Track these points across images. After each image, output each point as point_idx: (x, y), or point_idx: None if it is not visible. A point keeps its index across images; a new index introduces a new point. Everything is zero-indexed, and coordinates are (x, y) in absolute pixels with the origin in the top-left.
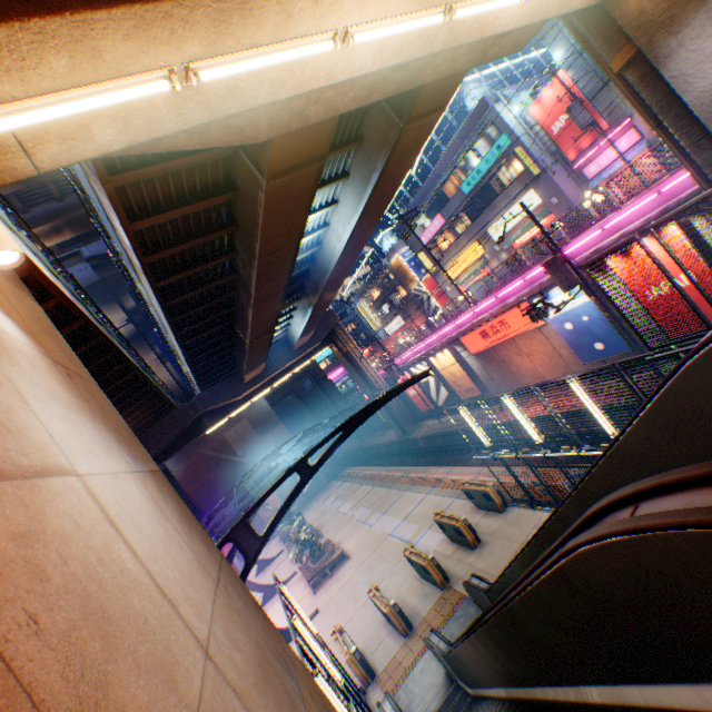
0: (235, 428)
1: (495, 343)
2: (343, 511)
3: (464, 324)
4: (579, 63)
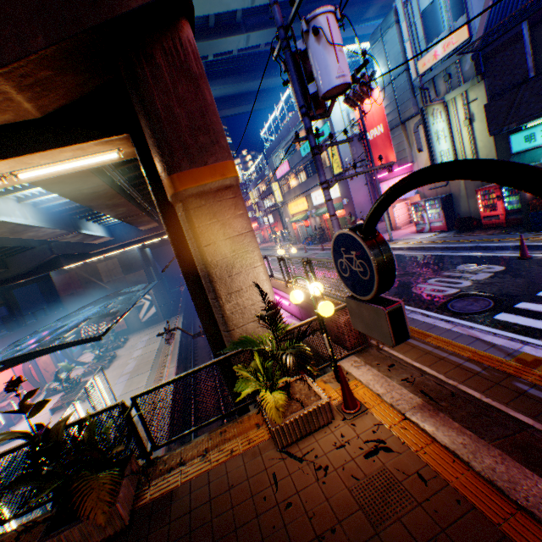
0: (107, 263)
1: None
2: (133, 355)
3: None
4: (389, 90)
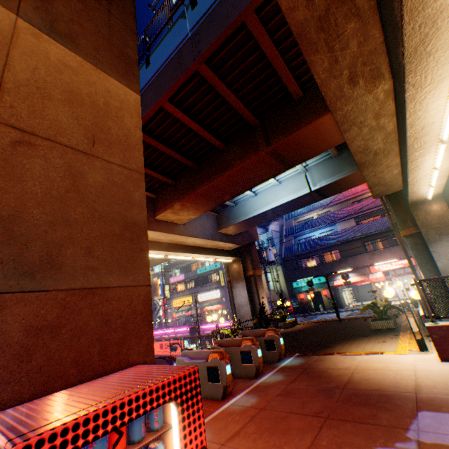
0: None
1: (164, 353)
2: None
3: (158, 334)
4: None
